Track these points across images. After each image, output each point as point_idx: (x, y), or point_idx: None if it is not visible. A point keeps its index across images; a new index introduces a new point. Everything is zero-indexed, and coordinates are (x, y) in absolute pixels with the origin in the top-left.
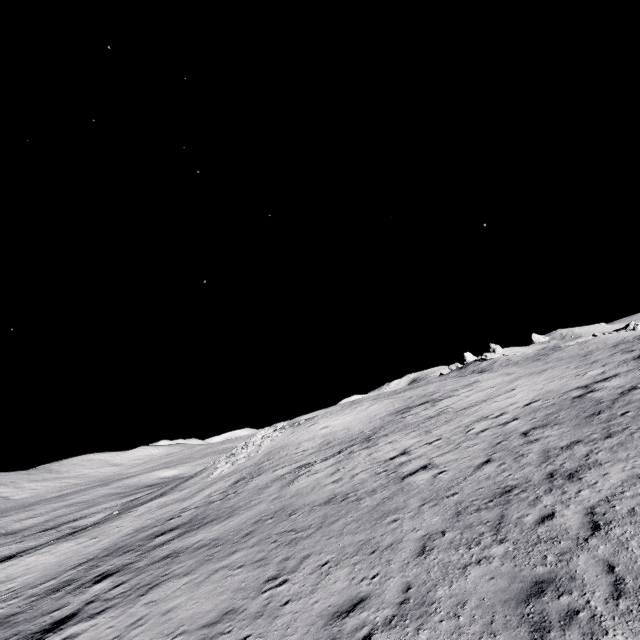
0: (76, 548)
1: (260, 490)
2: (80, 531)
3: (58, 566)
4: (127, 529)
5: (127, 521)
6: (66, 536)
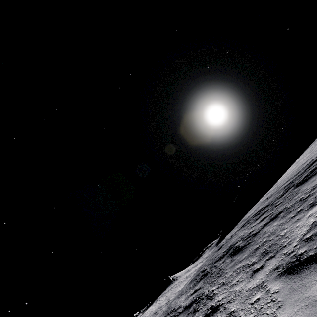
0: None
1: (150, 314)
2: None
3: None
4: None
5: None
6: None
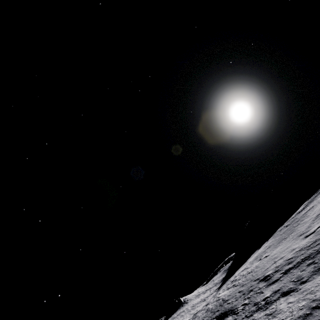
0: None
1: None
2: None
3: None
4: None
5: None
6: None
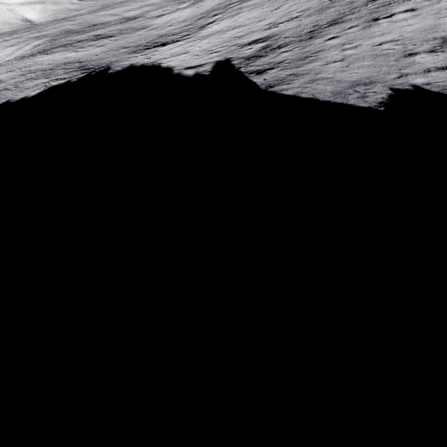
0: (193, 11)
1: None
2: (188, 6)
3: (192, 15)
4: (212, 4)
5: (209, 2)
6: (183, 8)
